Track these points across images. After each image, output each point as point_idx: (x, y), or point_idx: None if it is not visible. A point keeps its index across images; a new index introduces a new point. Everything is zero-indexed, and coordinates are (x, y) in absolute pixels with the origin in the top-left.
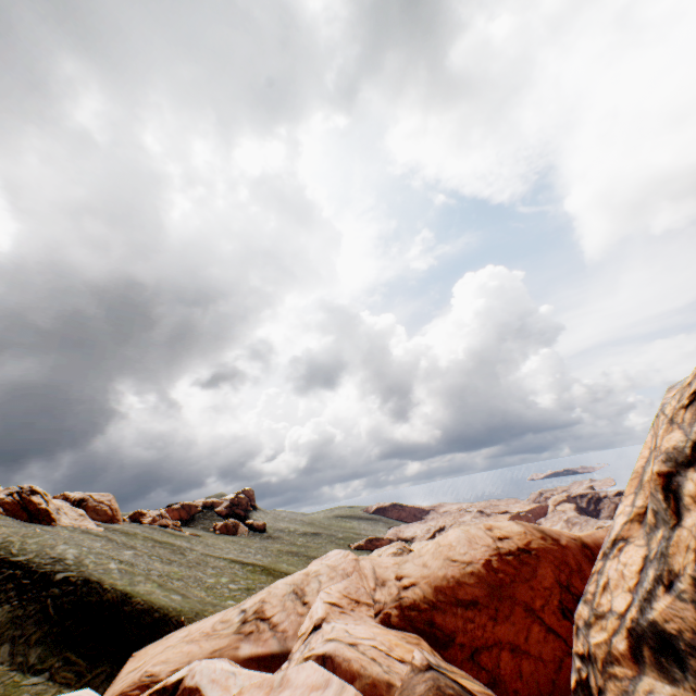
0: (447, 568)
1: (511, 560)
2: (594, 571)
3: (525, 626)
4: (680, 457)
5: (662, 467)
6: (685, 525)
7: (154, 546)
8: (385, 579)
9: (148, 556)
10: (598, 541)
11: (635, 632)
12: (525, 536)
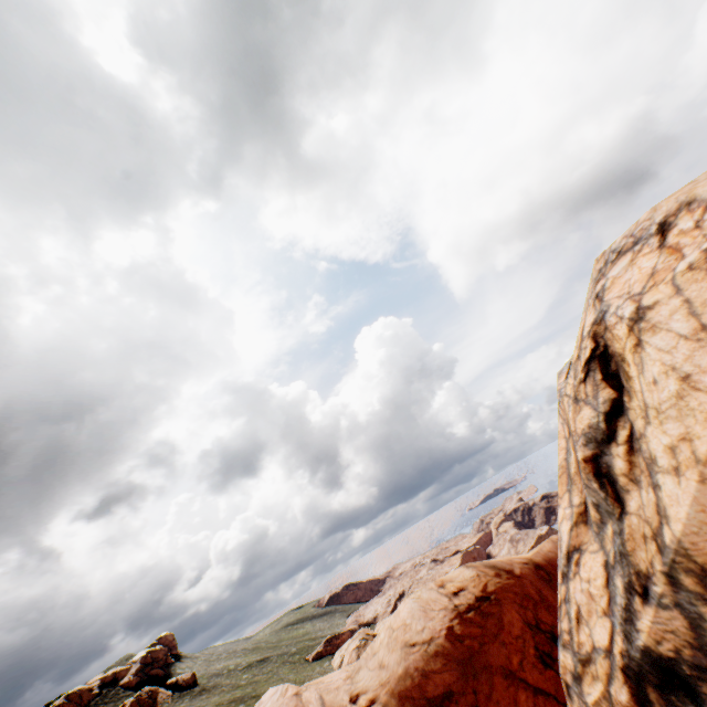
0: (407, 659)
1: (474, 617)
2: (560, 601)
3: (511, 700)
4: (598, 434)
5: (586, 451)
6: (631, 510)
7: None
8: None
9: None
10: (548, 555)
11: (632, 670)
12: (480, 580)
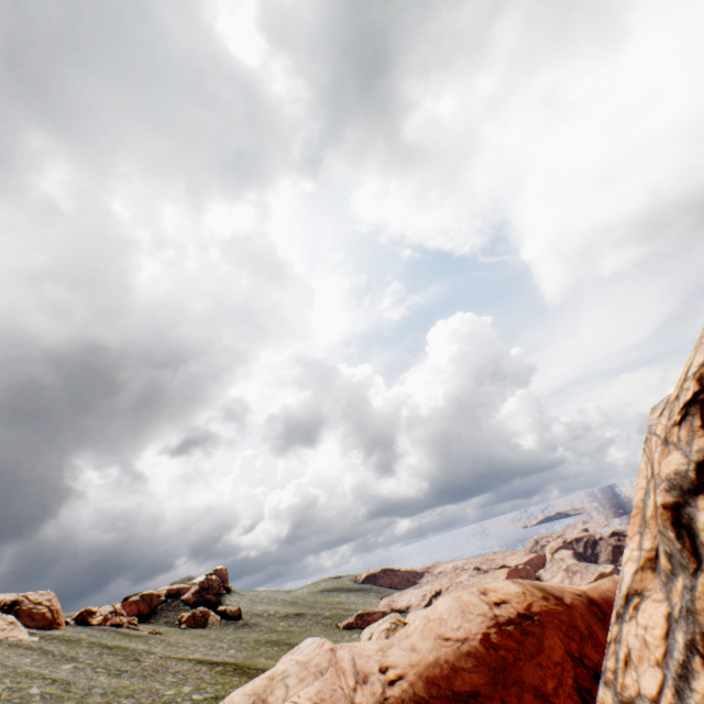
0: (439, 650)
1: (512, 631)
2: (610, 639)
3: None
4: (685, 483)
5: (667, 497)
6: None
7: (102, 653)
8: (367, 672)
9: (92, 668)
10: (605, 594)
11: None
12: (525, 598)
